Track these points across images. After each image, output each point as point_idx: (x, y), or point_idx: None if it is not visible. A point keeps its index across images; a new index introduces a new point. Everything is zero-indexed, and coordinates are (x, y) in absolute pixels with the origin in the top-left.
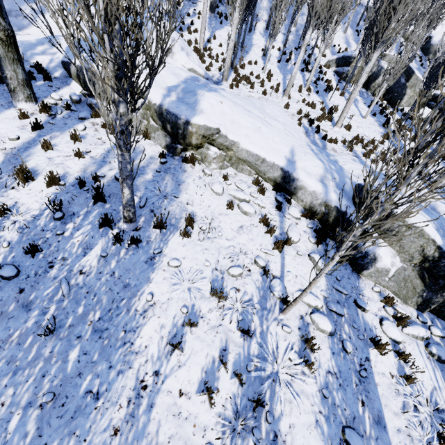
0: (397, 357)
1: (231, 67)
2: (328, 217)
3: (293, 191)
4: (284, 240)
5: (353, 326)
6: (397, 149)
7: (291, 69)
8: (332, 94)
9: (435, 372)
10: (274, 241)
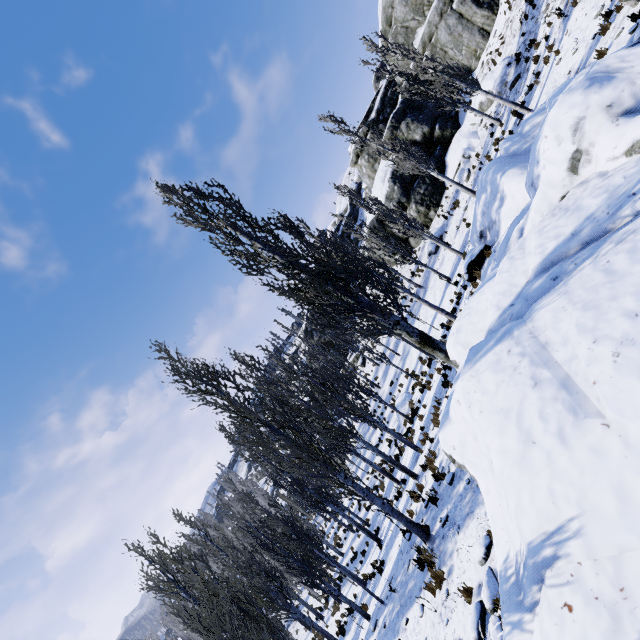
0: None
1: None
2: None
3: None
4: None
5: None
6: None
7: None
8: None
9: None
10: None
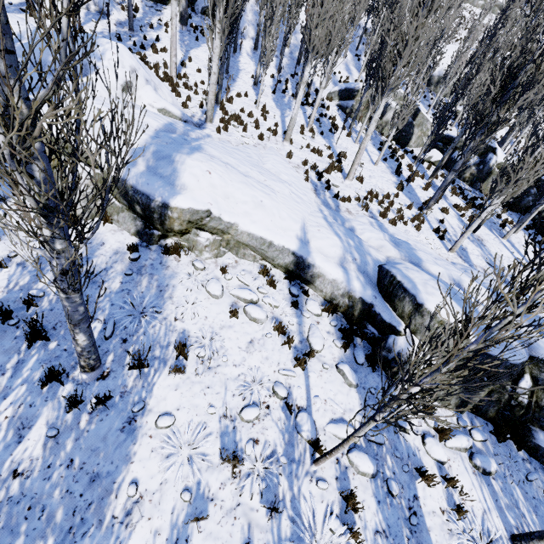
0: (444, 483)
1: (216, 102)
2: (353, 311)
3: (309, 280)
4: (306, 350)
5: (396, 455)
6: (412, 202)
7: (289, 103)
8: (339, 137)
9: (482, 489)
10: (295, 356)
